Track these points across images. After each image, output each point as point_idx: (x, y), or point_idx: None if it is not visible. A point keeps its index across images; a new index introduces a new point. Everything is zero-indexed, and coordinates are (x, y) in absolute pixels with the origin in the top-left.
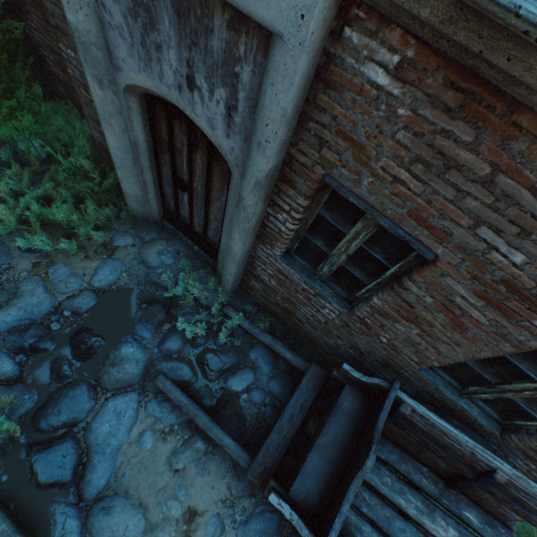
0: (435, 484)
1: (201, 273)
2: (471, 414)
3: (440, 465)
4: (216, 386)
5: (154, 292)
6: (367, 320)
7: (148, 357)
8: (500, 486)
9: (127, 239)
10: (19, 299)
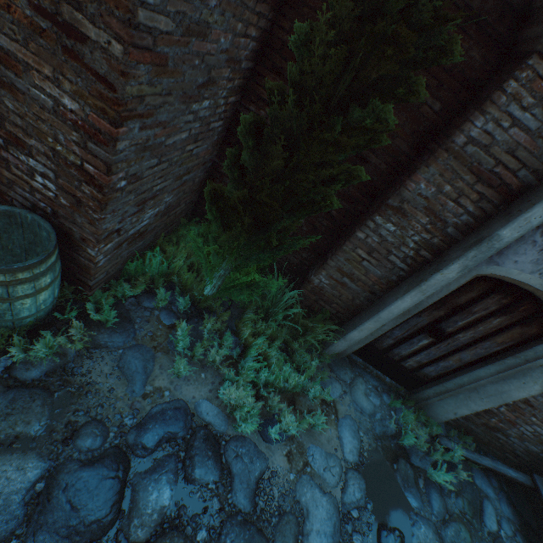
0: None
1: (400, 405)
2: None
3: None
4: (484, 534)
5: (389, 444)
6: None
7: (435, 531)
8: None
9: (336, 386)
10: (309, 520)
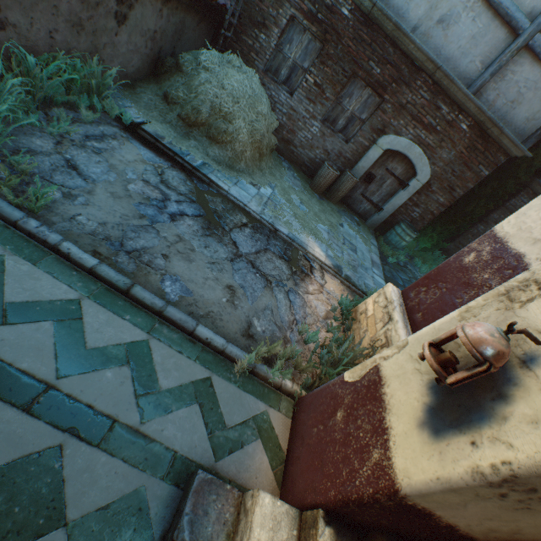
0: None
1: None
2: None
3: None
4: None
5: None
6: None
7: None
8: None
9: None
10: None
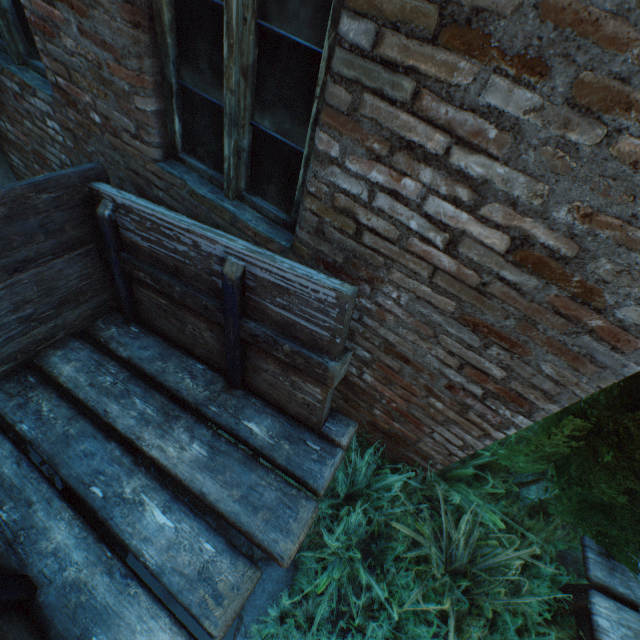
0: (209, 386)
1: None
2: (240, 217)
3: (209, 339)
4: None
5: None
6: (60, 80)
7: None
8: (259, 311)
9: None
10: None
